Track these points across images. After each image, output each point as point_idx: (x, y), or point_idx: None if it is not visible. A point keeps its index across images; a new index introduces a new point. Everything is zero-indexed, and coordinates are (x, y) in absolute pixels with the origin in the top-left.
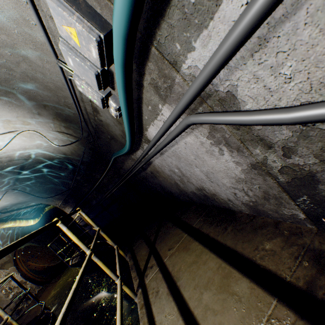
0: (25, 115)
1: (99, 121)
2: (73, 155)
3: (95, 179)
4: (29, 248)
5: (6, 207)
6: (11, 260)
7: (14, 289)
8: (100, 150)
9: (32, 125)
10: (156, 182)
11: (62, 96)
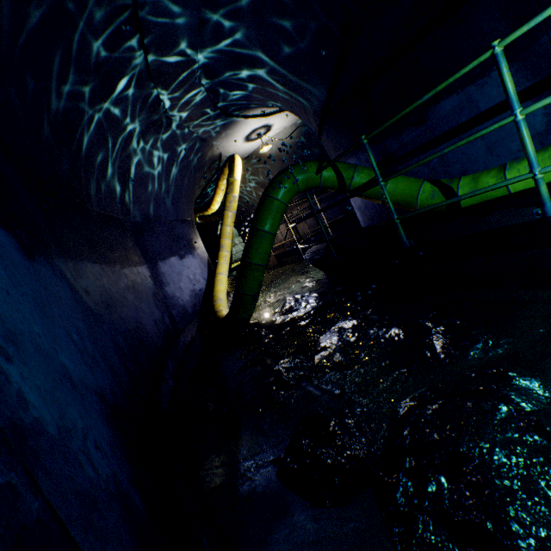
0: None
1: None
2: None
3: None
4: None
5: (251, 155)
6: None
7: None
8: None
9: None
10: None
11: None
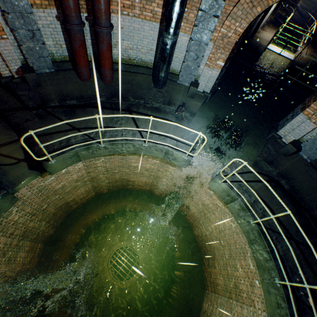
0: None
1: None
2: None
3: None
4: None
5: None
6: None
7: None
8: None
9: None
10: None
11: None
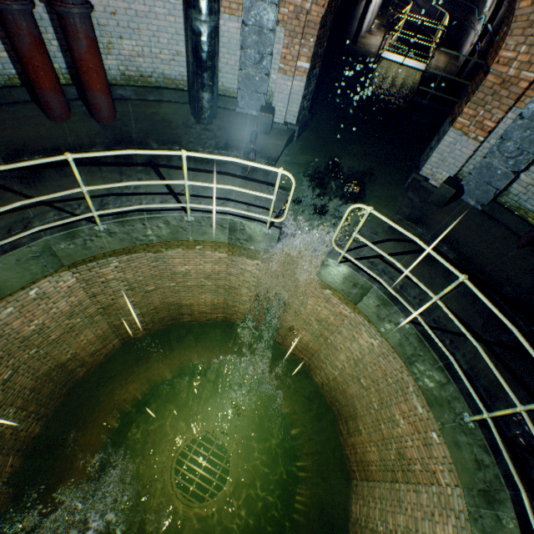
0: None
1: None
2: None
3: None
4: None
5: None
6: None
7: None
8: None
9: None
10: (464, 40)
11: None
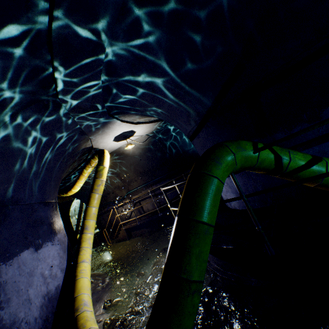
0: None
1: None
2: None
3: None
4: None
5: (113, 152)
6: None
7: None
8: None
9: None
10: None
11: None
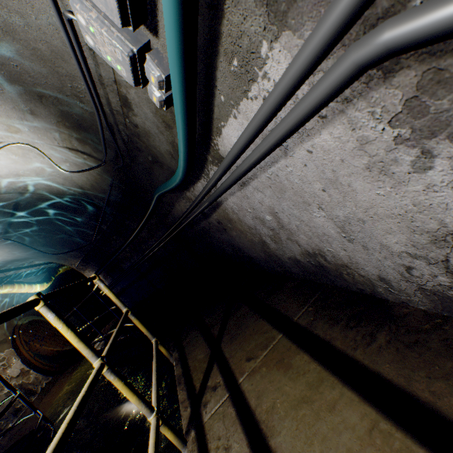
0: (9, 114)
1: (132, 128)
2: (94, 190)
3: (129, 230)
4: (35, 324)
5: None
6: (9, 339)
7: (12, 380)
8: (136, 182)
9: (24, 133)
10: (224, 239)
11: (66, 75)
